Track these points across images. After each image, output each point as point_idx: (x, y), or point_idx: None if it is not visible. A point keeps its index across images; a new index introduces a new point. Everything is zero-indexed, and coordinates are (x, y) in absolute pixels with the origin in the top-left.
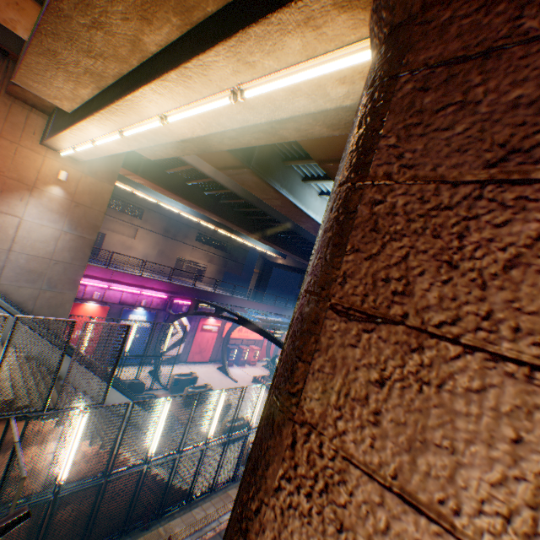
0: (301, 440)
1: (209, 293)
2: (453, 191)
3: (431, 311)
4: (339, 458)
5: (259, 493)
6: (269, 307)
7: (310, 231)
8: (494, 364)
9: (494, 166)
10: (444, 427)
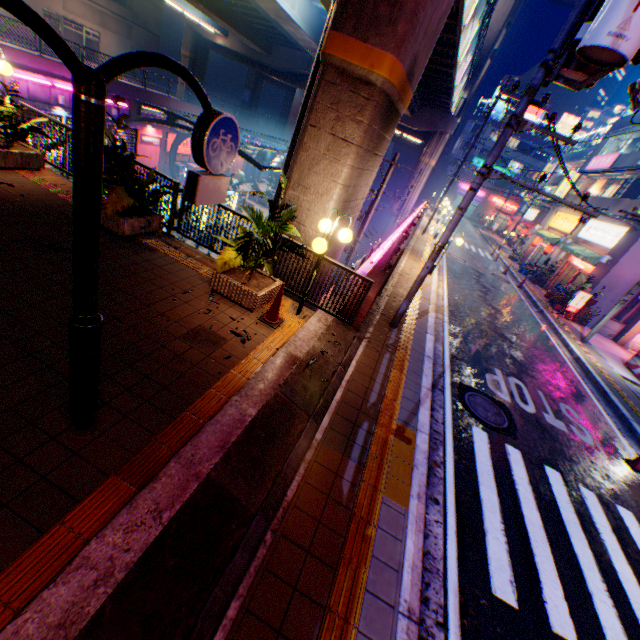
0: (304, 147)
1: (140, 91)
2: (326, 108)
3: (322, 127)
4: (309, 148)
5: (297, 156)
6: None
7: (270, 14)
8: (326, 133)
9: (331, 106)
10: (321, 141)
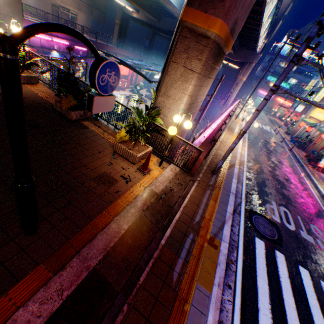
0: (168, 73)
1: (93, 42)
2: (181, 52)
3: (178, 62)
4: (171, 74)
5: (164, 79)
6: (130, 54)
7: None
8: (181, 66)
9: (184, 50)
10: (177, 70)
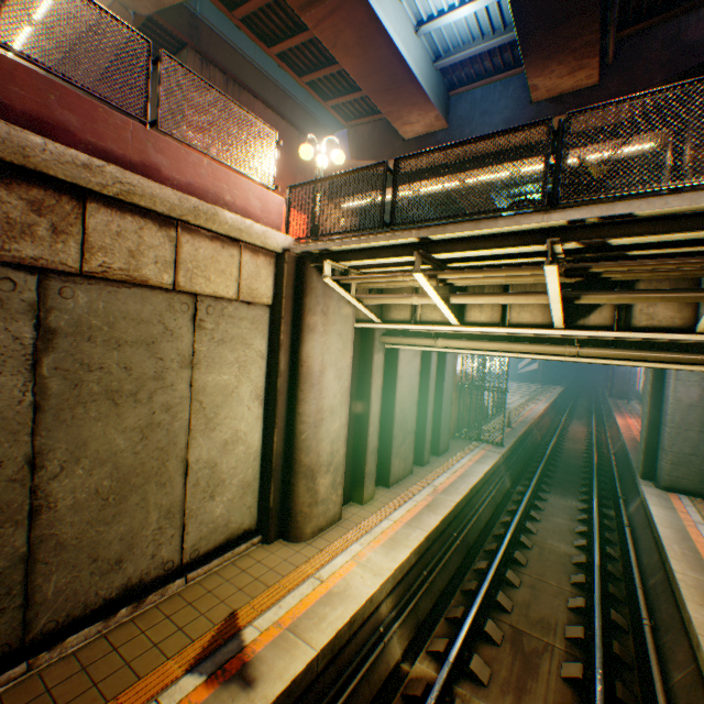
0: None
1: None
2: None
3: None
4: None
5: None
6: None
7: None
8: None
9: None
10: None
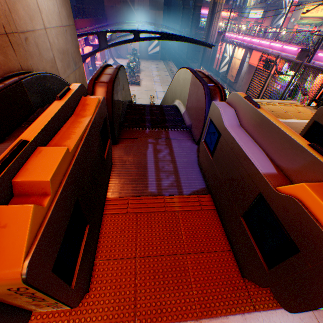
0: None
1: None
2: None
3: None
4: None
5: None
6: (89, 22)
7: None
8: None
9: None
10: None
